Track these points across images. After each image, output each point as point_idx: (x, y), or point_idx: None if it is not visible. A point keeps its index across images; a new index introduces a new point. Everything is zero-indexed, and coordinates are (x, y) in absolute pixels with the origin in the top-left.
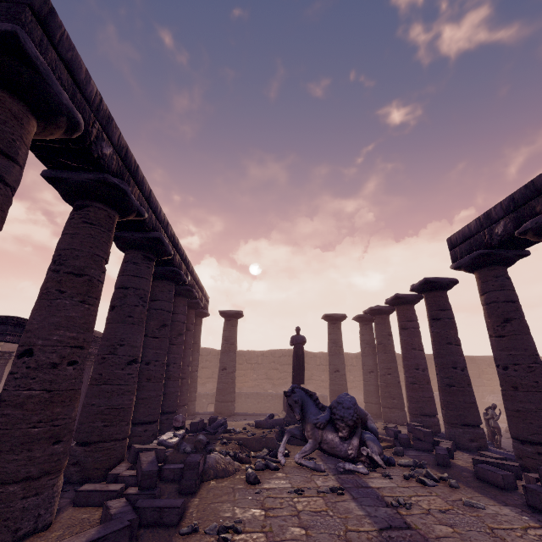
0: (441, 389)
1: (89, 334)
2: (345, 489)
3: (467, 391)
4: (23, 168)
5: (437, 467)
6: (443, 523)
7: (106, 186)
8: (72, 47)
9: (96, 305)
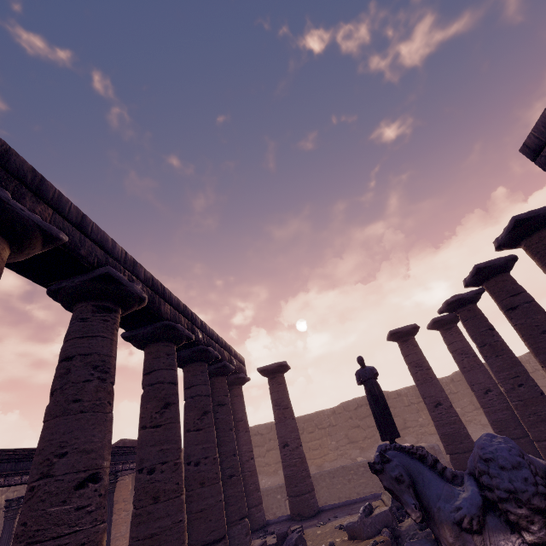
0: None
1: None
2: None
3: None
4: None
5: None
6: None
7: None
8: None
9: None
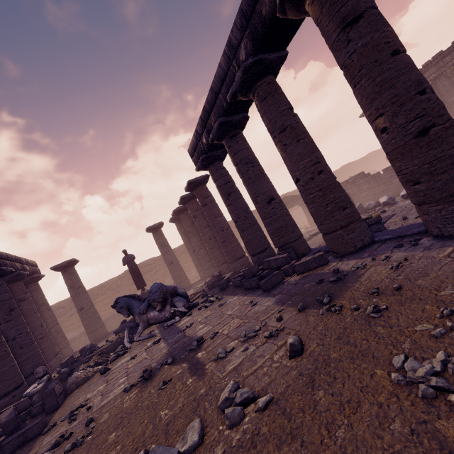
0: (221, 246)
1: None
2: (163, 338)
3: (232, 241)
4: None
5: (220, 292)
6: (202, 324)
7: None
8: None
9: None
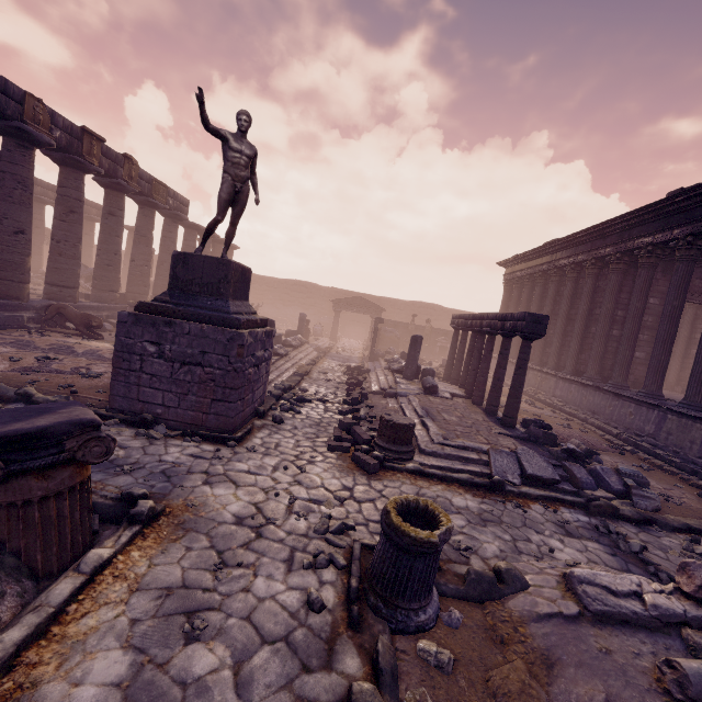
0: None
1: None
2: None
3: None
4: None
5: None
6: None
7: None
8: None
9: None
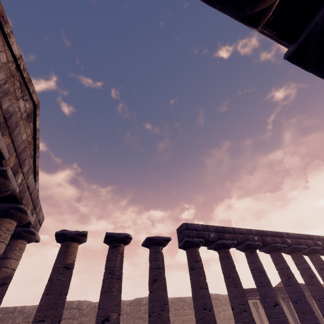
0: None
1: (244, 298)
2: None
3: None
4: (201, 260)
5: None
6: None
7: (218, 245)
8: (192, 224)
9: (240, 286)
